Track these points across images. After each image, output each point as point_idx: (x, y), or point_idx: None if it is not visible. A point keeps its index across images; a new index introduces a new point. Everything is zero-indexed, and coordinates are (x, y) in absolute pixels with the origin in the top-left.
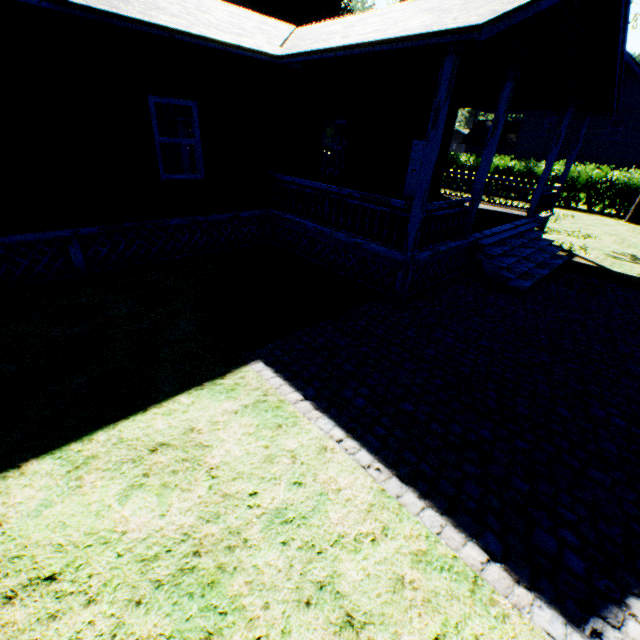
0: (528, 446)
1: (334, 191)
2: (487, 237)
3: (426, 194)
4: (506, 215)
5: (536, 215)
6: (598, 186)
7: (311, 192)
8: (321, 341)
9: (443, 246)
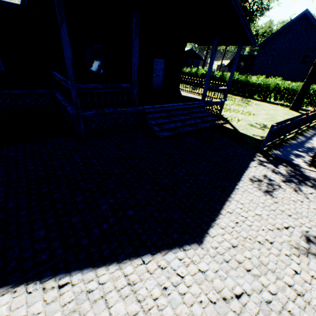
0: (26, 214)
1: (60, 78)
2: (155, 108)
3: (73, 78)
4: (195, 100)
5: (210, 100)
6: (280, 89)
7: (58, 80)
8: (3, 153)
9: (111, 110)
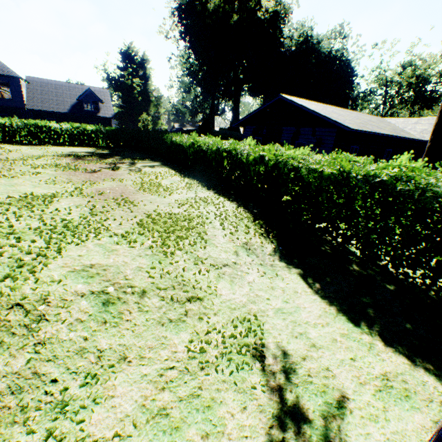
0: None
1: None
2: None
3: None
4: None
5: None
6: None
7: None
8: None
9: None
